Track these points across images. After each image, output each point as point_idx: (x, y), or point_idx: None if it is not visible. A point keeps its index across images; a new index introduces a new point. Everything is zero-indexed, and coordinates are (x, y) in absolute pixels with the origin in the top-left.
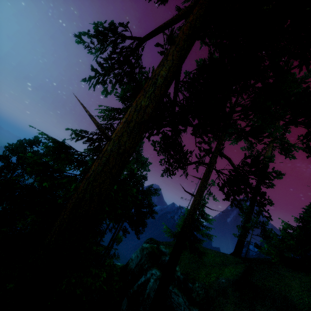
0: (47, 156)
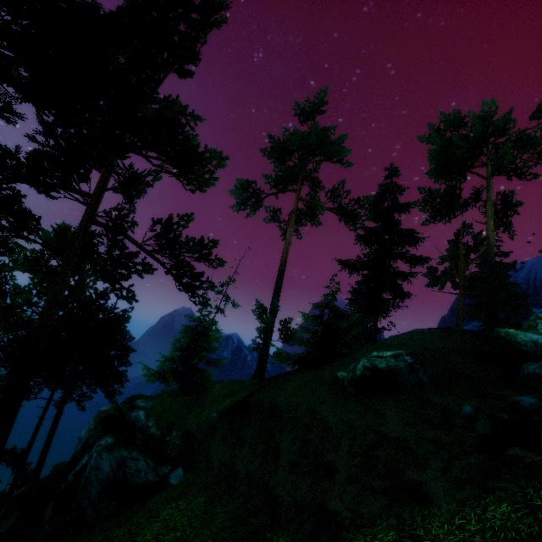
0: None
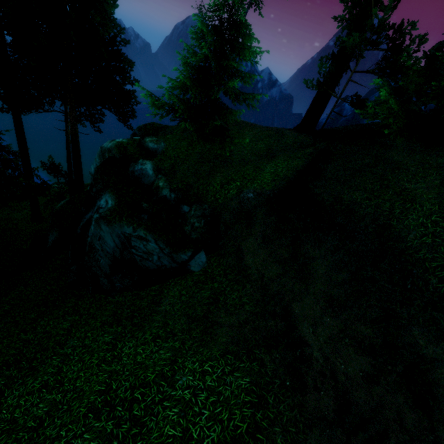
0: None
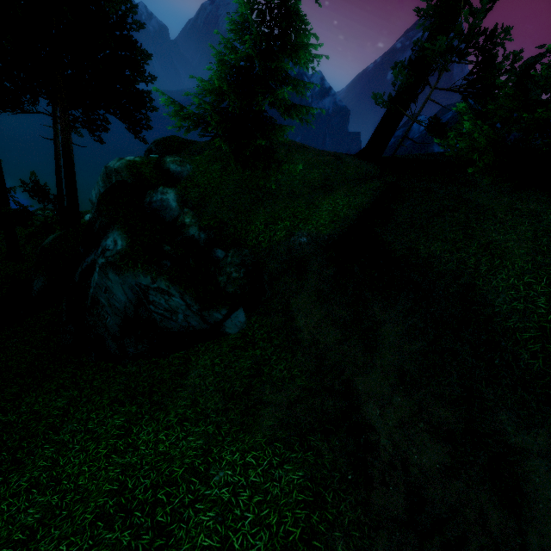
0: None
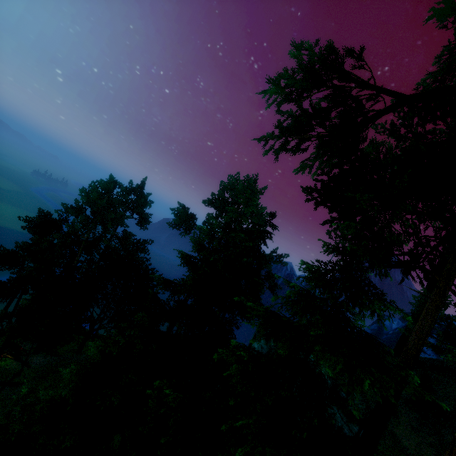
0: (125, 203)
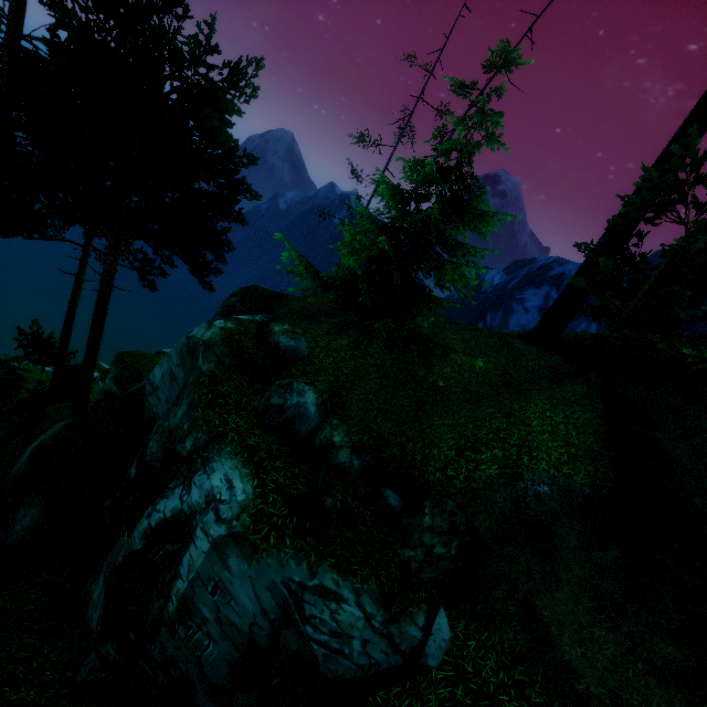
0: None
